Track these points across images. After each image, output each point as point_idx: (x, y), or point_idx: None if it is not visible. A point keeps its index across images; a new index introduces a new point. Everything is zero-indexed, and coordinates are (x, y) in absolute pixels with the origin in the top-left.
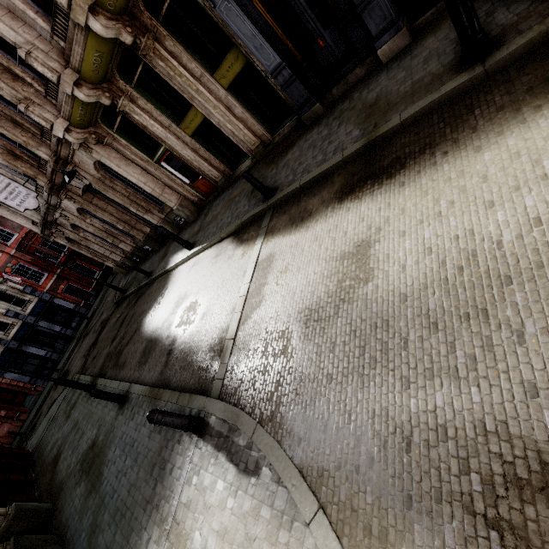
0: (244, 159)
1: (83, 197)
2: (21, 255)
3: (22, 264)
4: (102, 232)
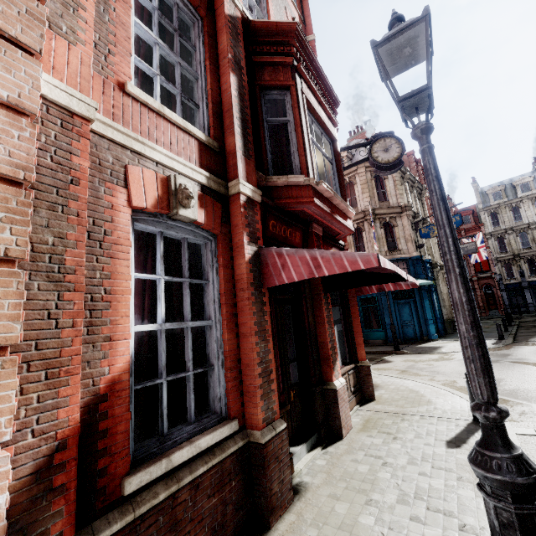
0: None
1: None
2: None
3: None
4: None
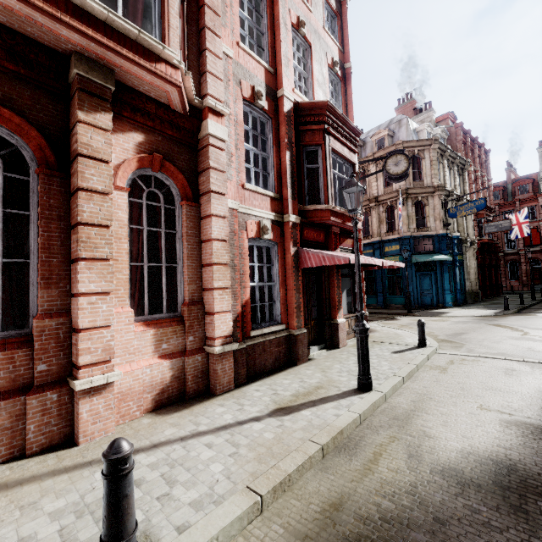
0: None
1: None
2: None
3: None
4: None
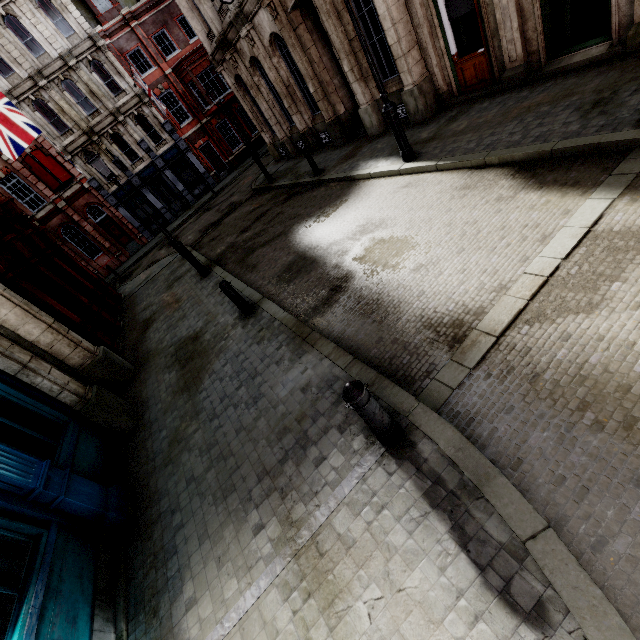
0: (589, 41)
1: (289, 16)
2: (174, 79)
3: (172, 92)
4: (283, 86)
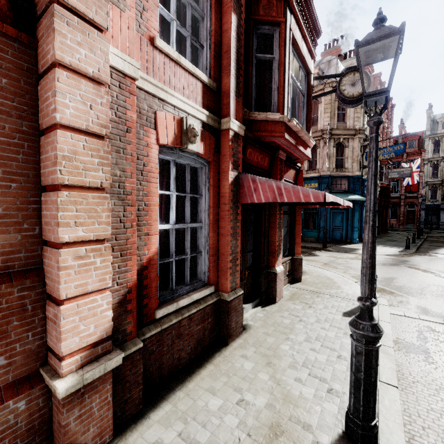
0: None
1: None
2: None
3: None
4: None
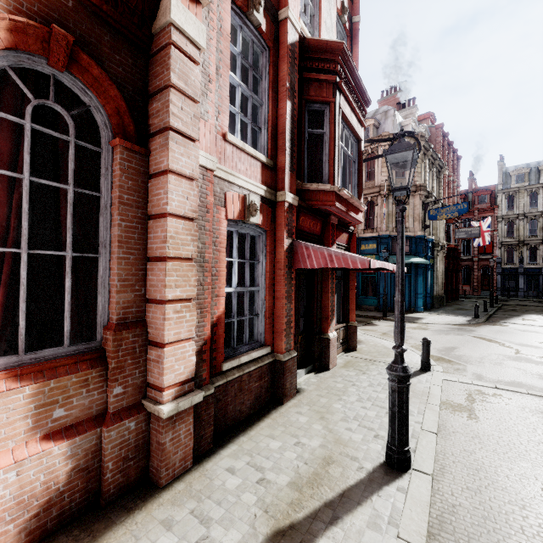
0: None
1: None
2: None
3: None
4: None
